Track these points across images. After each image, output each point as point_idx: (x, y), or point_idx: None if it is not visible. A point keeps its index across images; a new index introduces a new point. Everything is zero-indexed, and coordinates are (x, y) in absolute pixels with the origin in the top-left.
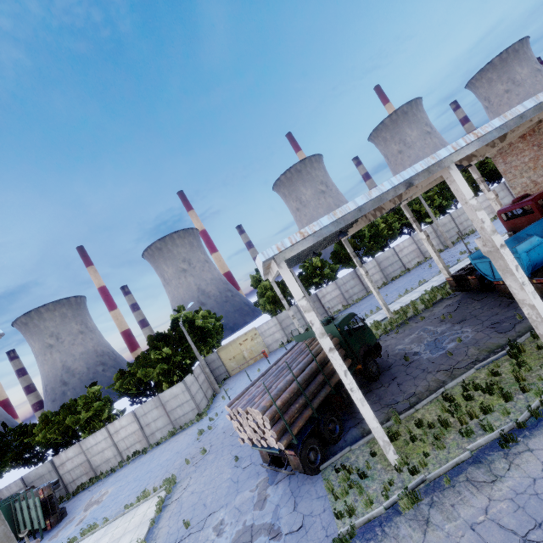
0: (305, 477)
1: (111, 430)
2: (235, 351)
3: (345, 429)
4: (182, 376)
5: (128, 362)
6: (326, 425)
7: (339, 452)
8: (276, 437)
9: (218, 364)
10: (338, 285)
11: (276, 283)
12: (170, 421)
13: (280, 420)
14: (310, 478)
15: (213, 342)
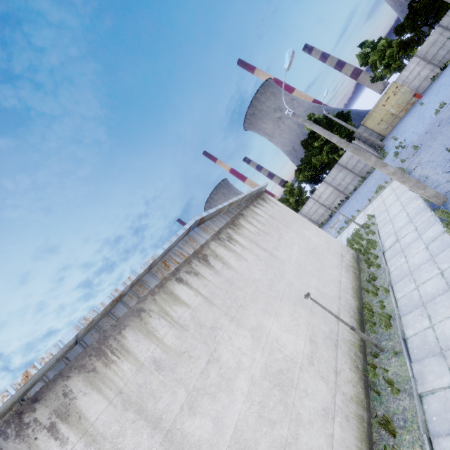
0: None
1: (315, 198)
2: (380, 115)
3: None
4: None
5: (297, 165)
6: None
7: None
8: None
9: (368, 134)
10: None
11: (398, 27)
12: (355, 175)
13: None
14: None
15: (351, 125)
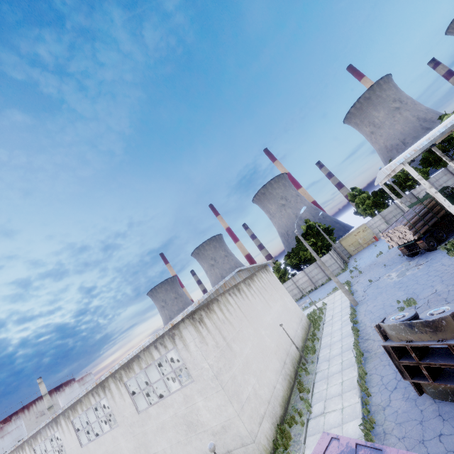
0: (429, 253)
1: (294, 280)
2: (352, 240)
3: (449, 237)
4: (325, 252)
5: (288, 252)
6: (437, 234)
7: (447, 241)
8: (412, 234)
9: (341, 249)
10: (431, 182)
11: (374, 192)
12: (325, 274)
13: (412, 228)
14: (432, 252)
15: (333, 238)
